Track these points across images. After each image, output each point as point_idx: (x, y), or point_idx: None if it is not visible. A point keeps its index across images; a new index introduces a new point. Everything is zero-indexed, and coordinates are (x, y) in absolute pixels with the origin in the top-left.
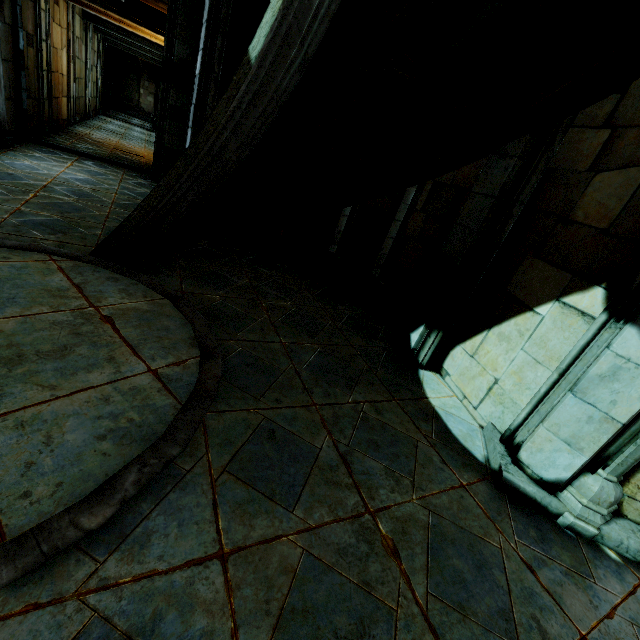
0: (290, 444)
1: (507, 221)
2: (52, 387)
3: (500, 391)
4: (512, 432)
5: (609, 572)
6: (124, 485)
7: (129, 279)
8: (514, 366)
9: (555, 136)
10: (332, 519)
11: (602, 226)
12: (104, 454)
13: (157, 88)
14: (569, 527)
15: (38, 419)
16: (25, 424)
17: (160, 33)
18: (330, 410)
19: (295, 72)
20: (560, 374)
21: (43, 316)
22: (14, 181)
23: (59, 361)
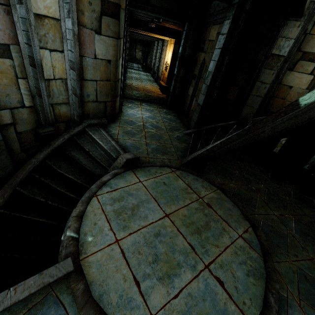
0: None
1: None
2: (217, 246)
3: None
4: None
5: None
6: (272, 303)
7: (200, 178)
8: None
9: None
10: None
11: None
12: (254, 284)
13: (145, 49)
14: None
15: (223, 263)
16: (222, 266)
17: (166, 36)
18: None
19: None
20: None
21: (190, 205)
22: (135, 125)
23: (210, 231)
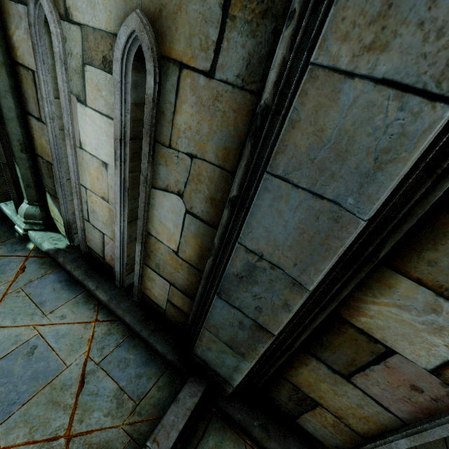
0: None
1: None
2: None
3: None
4: None
5: (8, 248)
6: None
7: None
8: None
9: None
10: None
11: None
12: None
13: None
14: (17, 231)
15: None
16: None
17: None
18: None
19: None
20: None
21: None
22: None
23: None
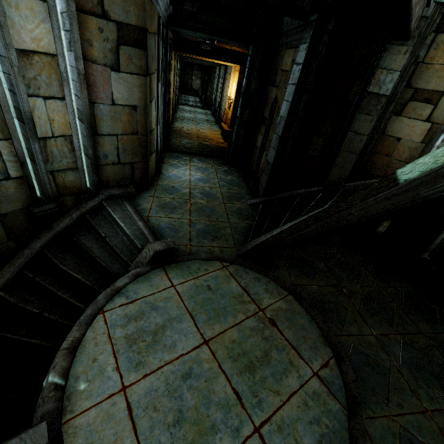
0: None
1: None
2: (277, 392)
3: None
4: None
5: None
6: None
7: (264, 277)
8: None
9: None
10: None
11: None
12: None
13: (204, 76)
14: None
15: (284, 423)
16: (281, 428)
17: (228, 61)
18: (440, 417)
19: (441, 191)
20: None
21: (244, 323)
22: (177, 193)
23: (269, 366)
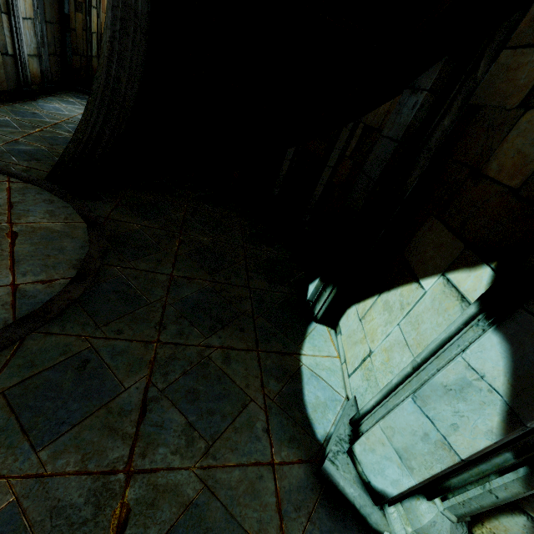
0: (95, 378)
1: (411, 171)
2: None
3: (370, 366)
4: (360, 417)
5: None
6: None
7: (64, 202)
8: (387, 342)
9: (480, 60)
10: (76, 470)
11: (513, 184)
12: None
13: None
14: None
15: None
16: None
17: None
18: (170, 350)
19: None
20: (414, 368)
21: None
22: (33, 118)
23: None
